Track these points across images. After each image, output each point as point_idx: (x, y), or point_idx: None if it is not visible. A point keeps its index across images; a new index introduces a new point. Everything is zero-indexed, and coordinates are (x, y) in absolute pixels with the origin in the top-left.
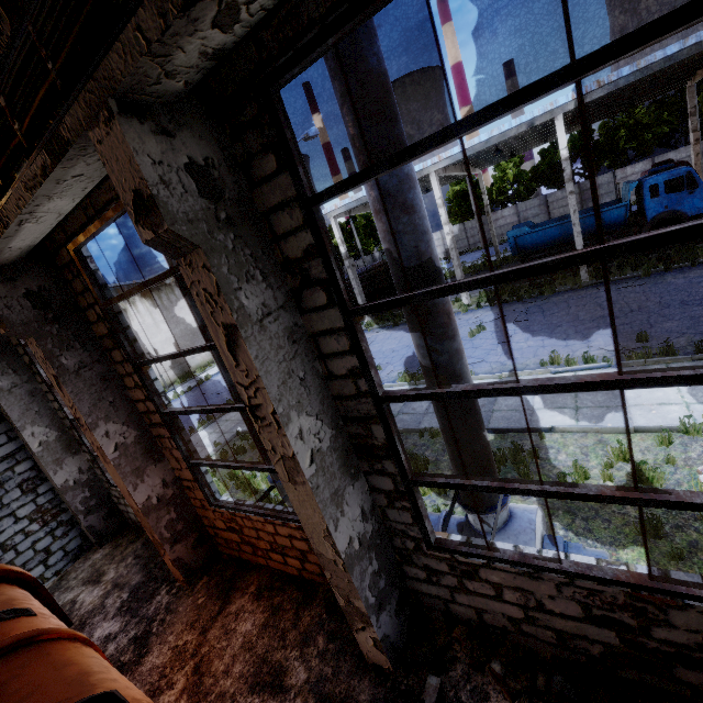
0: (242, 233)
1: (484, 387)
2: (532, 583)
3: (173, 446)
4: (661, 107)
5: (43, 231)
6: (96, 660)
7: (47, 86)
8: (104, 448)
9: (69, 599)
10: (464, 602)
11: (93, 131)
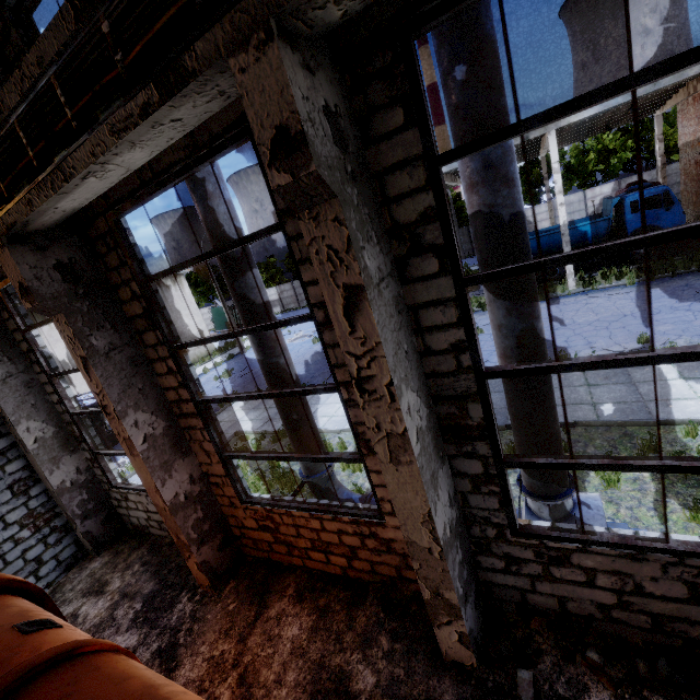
0: (361, 190)
1: (613, 357)
2: (633, 566)
3: (205, 438)
4: (625, 134)
5: (99, 190)
6: (152, 672)
7: (179, 6)
8: (133, 439)
9: (68, 612)
10: (546, 591)
11: (237, 57)
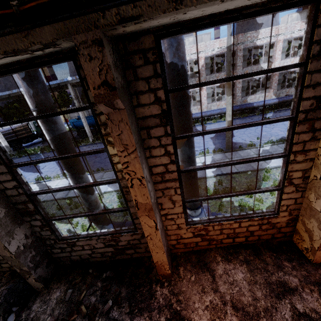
0: None
1: None
2: None
3: None
4: None
5: None
6: None
7: None
8: None
9: None
10: None
11: None
